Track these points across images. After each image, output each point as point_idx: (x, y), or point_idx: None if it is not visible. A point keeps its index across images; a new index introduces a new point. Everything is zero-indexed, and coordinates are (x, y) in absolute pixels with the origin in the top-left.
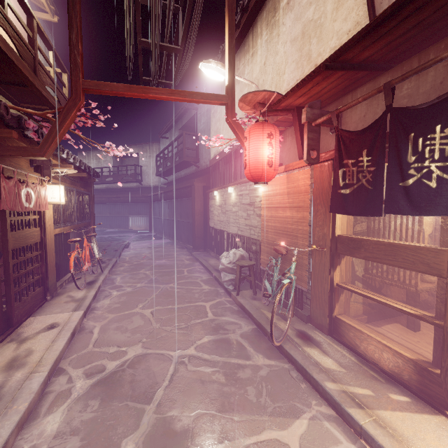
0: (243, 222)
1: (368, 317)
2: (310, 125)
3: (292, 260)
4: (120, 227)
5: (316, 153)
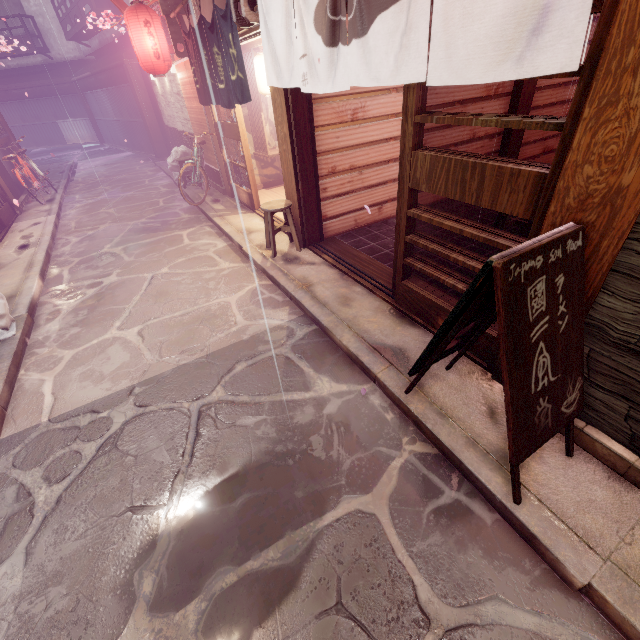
0: (182, 116)
1: (266, 184)
2: (169, 18)
3: (209, 148)
4: (52, 143)
5: (184, 47)
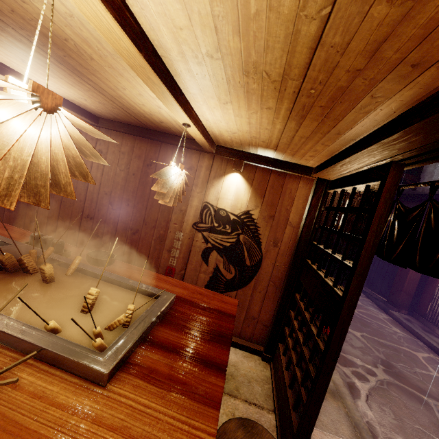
0: None
1: None
2: None
3: None
4: None
5: None
